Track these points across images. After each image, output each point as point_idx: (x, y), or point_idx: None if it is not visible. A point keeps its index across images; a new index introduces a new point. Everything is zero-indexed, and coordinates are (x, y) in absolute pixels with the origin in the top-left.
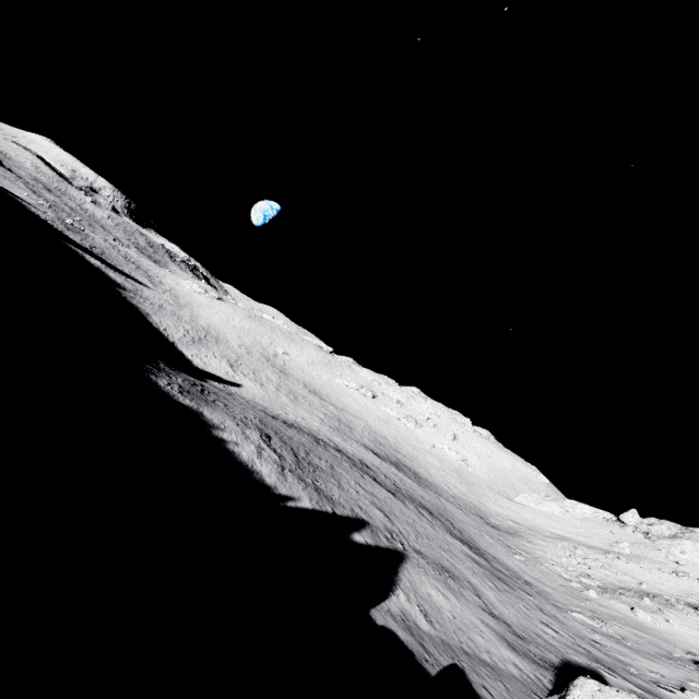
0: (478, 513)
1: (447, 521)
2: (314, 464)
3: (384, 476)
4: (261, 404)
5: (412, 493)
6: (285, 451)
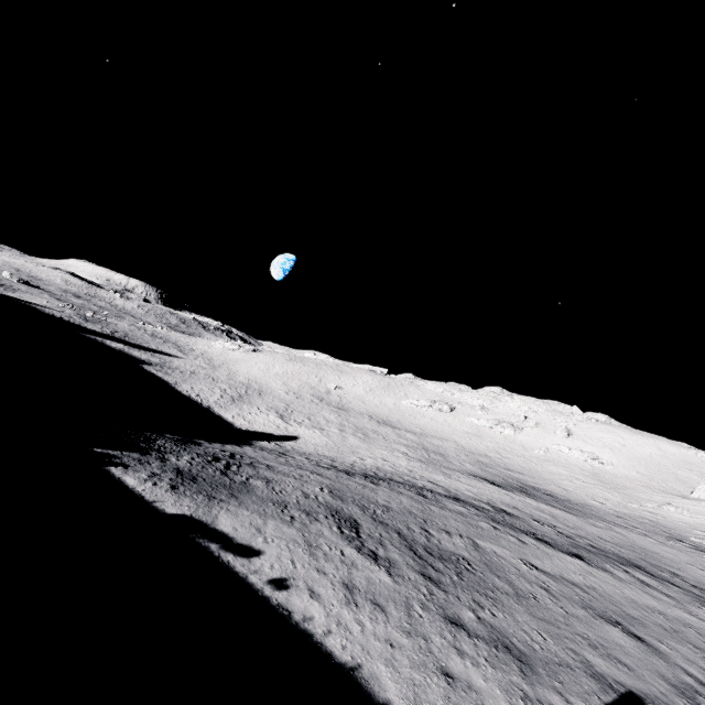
0: (669, 533)
1: (673, 577)
2: (448, 555)
3: (537, 521)
4: (327, 455)
5: (588, 537)
6: (392, 547)
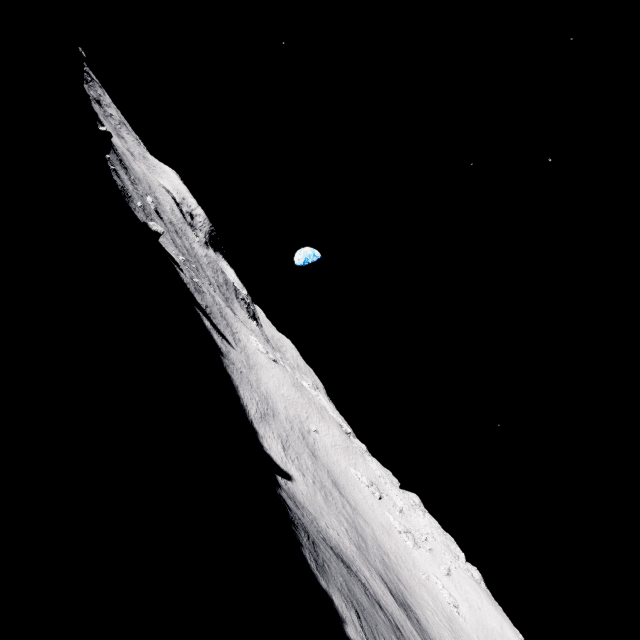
0: None
1: None
2: None
3: None
4: (311, 511)
5: None
6: (372, 639)
